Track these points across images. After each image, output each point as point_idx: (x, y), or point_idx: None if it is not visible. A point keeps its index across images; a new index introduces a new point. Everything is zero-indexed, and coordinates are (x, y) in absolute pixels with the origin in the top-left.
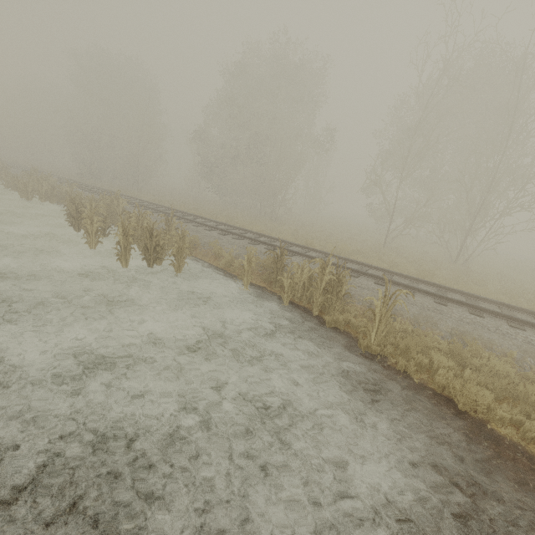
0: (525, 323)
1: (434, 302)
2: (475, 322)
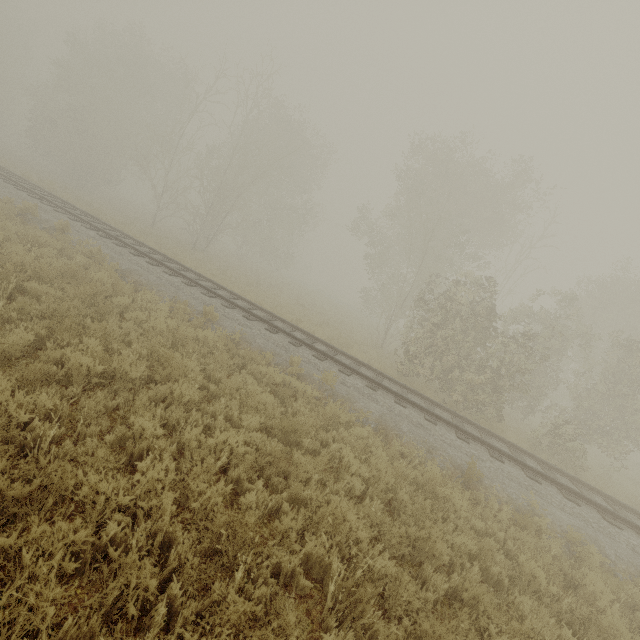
0: (57, 206)
1: (15, 187)
2: (18, 194)
